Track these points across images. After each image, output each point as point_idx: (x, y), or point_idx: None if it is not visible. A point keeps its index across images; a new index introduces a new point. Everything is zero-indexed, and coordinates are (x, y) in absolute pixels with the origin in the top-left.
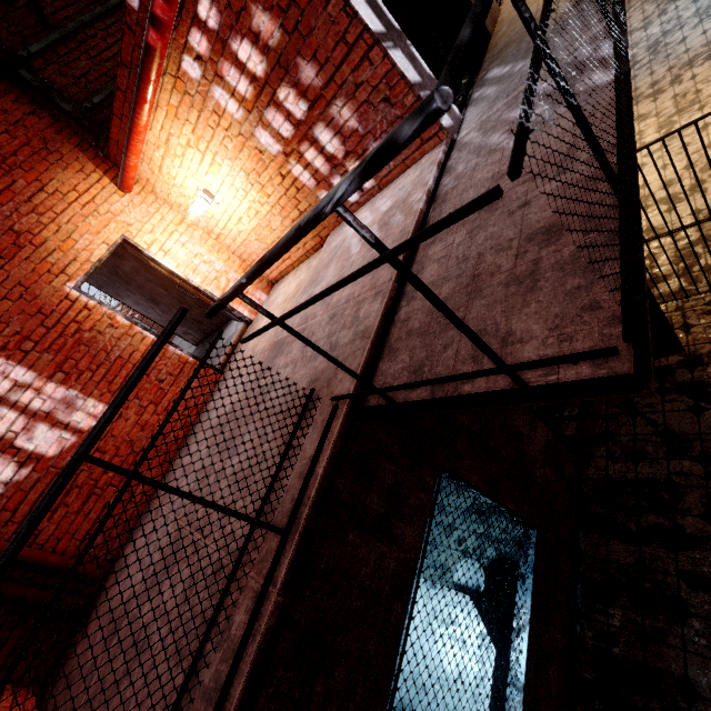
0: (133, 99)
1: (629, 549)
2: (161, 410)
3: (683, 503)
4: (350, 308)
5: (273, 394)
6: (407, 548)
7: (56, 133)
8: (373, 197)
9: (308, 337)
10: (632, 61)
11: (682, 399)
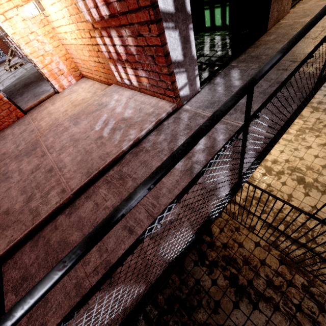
0: None
1: None
2: None
3: (164, 291)
4: (55, 179)
5: (1, 188)
6: None
7: None
8: (136, 90)
9: (38, 166)
10: None
11: (196, 255)
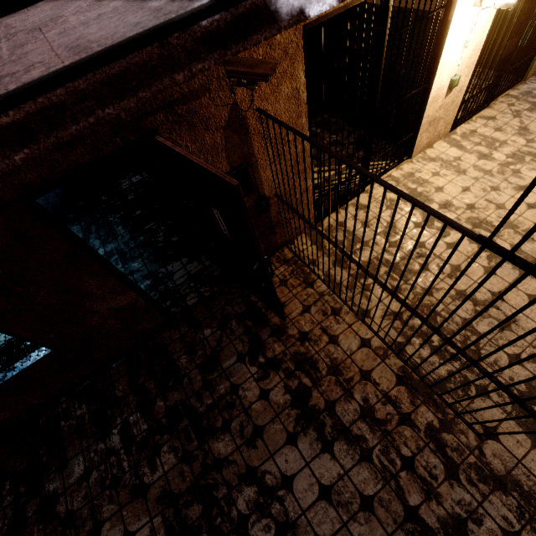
0: None
1: (126, 388)
2: None
3: (171, 394)
4: None
5: None
6: None
7: None
8: None
9: None
10: None
11: (246, 345)
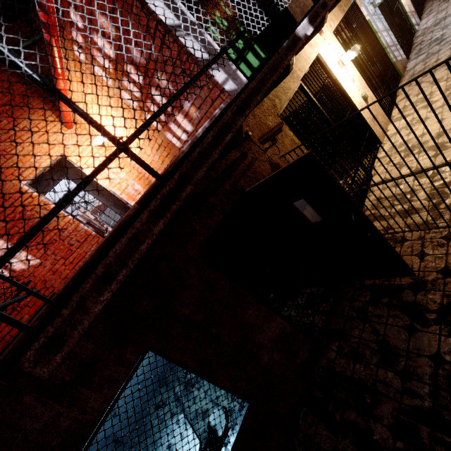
0: (52, 73)
1: (330, 436)
2: (68, 263)
3: (378, 410)
4: None
5: None
6: (89, 410)
7: (31, 93)
8: None
9: None
10: (440, 39)
11: (402, 316)
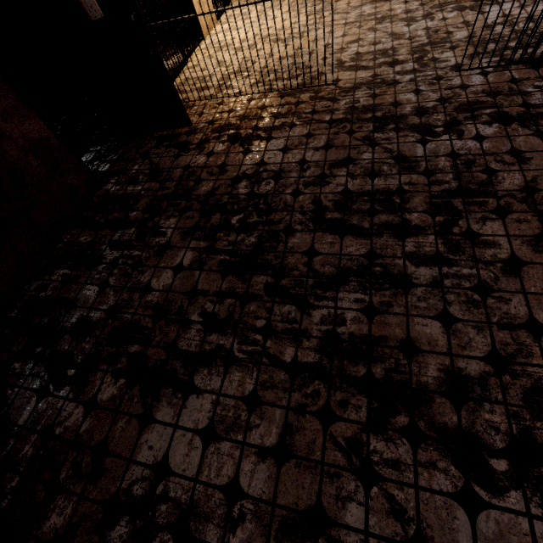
0: None
1: (92, 234)
2: None
3: (138, 205)
4: None
5: None
6: None
7: None
8: None
9: None
10: None
11: (174, 150)
